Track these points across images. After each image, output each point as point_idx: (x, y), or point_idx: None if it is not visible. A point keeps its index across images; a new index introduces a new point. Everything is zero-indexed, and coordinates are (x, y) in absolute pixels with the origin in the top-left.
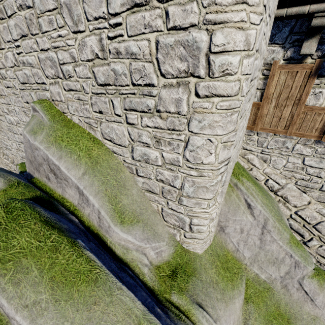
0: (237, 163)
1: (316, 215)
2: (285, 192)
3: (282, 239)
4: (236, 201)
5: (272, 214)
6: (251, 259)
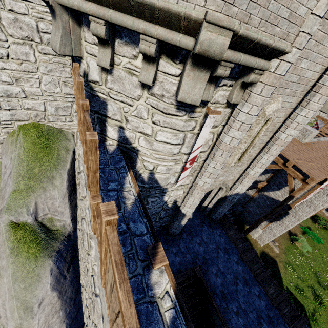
0: (59, 130)
1: (84, 210)
2: (80, 177)
3: (11, 187)
4: (10, 144)
5: (18, 167)
6: (1, 189)
